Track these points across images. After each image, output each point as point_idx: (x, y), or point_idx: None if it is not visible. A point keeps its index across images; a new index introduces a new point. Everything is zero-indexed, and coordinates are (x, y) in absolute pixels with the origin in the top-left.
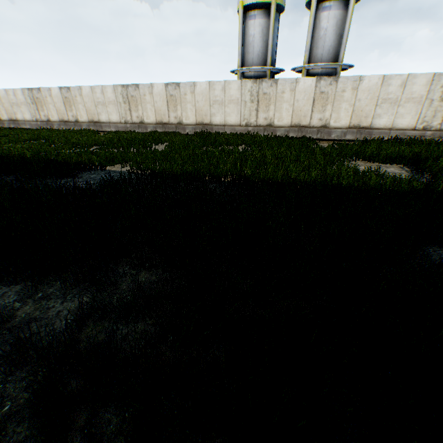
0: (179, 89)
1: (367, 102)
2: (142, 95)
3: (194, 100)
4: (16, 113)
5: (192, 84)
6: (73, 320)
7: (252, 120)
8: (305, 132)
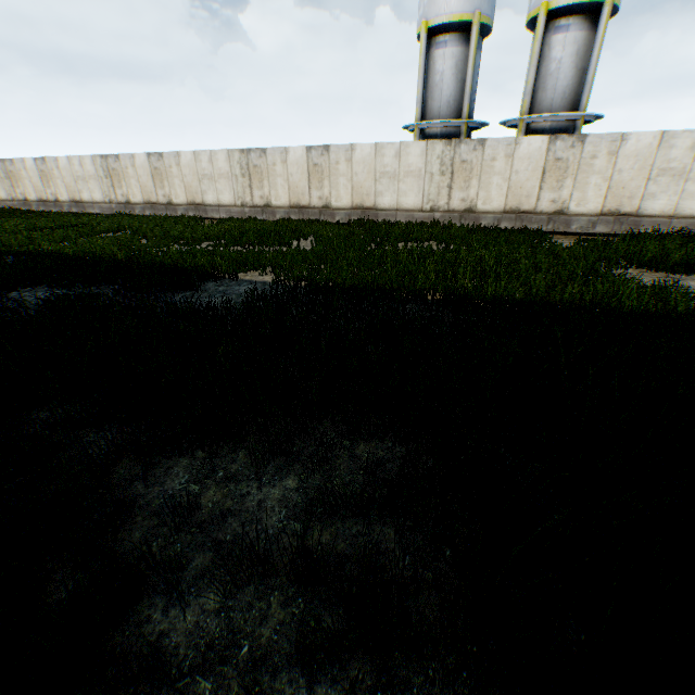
0: (328, 155)
1: (632, 173)
2: (271, 164)
3: (351, 171)
4: (81, 192)
5: (349, 148)
6: (285, 516)
7: (441, 201)
8: (527, 221)
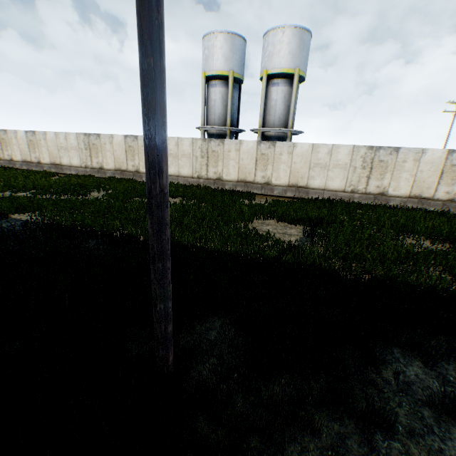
0: (137, 141)
1: (302, 164)
2: (103, 143)
3: None
4: None
5: None
6: None
7: (203, 173)
8: (251, 187)
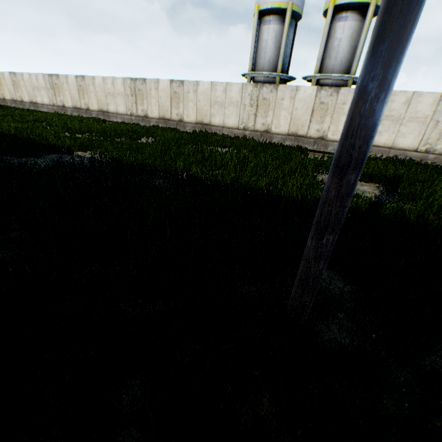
0: (183, 87)
1: None
2: (149, 89)
3: (196, 98)
4: (37, 97)
5: (196, 83)
6: None
7: (250, 124)
8: (302, 142)
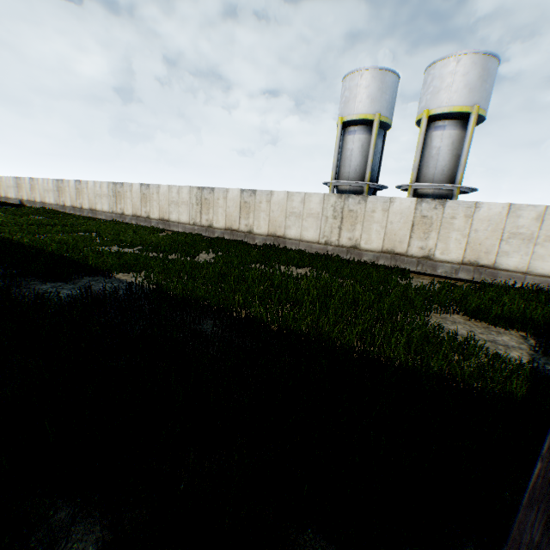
0: (255, 196)
1: (487, 233)
2: (216, 198)
3: (269, 209)
4: (97, 204)
5: (269, 193)
6: None
7: (333, 238)
8: (400, 261)
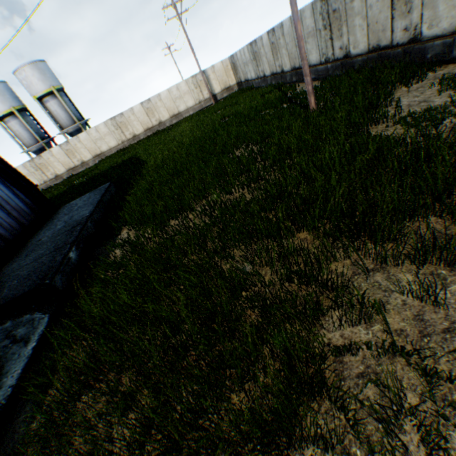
0: None
1: (90, 144)
2: None
3: None
4: None
5: None
6: None
7: (46, 178)
8: (77, 170)
